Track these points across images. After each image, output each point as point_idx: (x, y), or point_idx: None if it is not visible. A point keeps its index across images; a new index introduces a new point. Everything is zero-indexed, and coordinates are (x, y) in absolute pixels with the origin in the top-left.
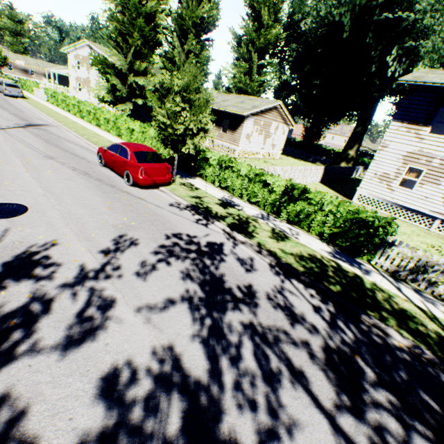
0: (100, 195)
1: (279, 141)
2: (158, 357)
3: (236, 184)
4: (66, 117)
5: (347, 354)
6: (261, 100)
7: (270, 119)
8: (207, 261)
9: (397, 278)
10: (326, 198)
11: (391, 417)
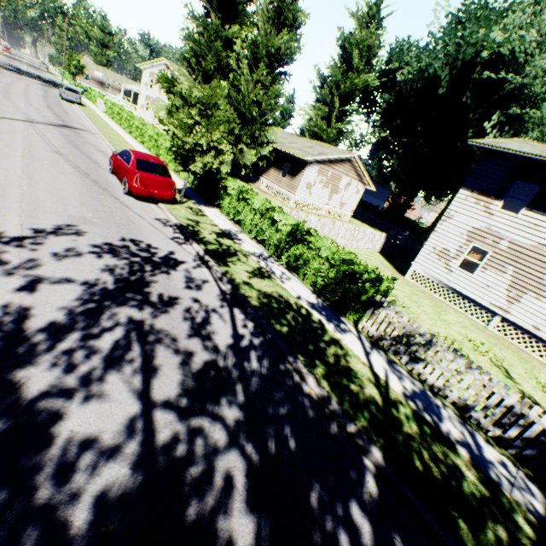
0: (83, 192)
1: (351, 201)
2: (8, 310)
3: (248, 219)
4: (114, 129)
5: (232, 376)
6: (335, 149)
7: (341, 172)
8: (147, 268)
9: (377, 346)
10: (326, 243)
11: (224, 431)
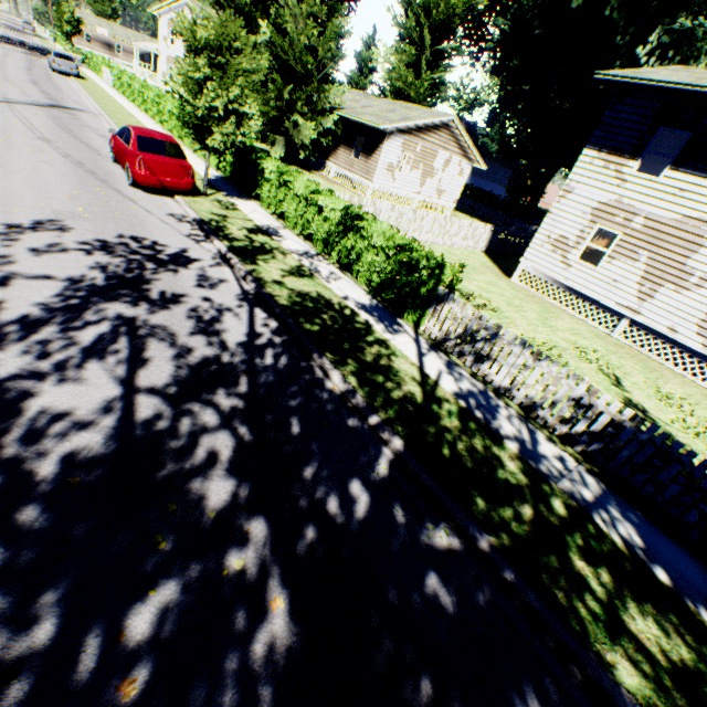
0: (74, 185)
1: (452, 187)
2: None
3: (291, 210)
4: (124, 108)
5: (237, 370)
6: (426, 111)
7: (436, 145)
8: (149, 266)
9: (438, 348)
10: (381, 228)
11: (216, 415)
